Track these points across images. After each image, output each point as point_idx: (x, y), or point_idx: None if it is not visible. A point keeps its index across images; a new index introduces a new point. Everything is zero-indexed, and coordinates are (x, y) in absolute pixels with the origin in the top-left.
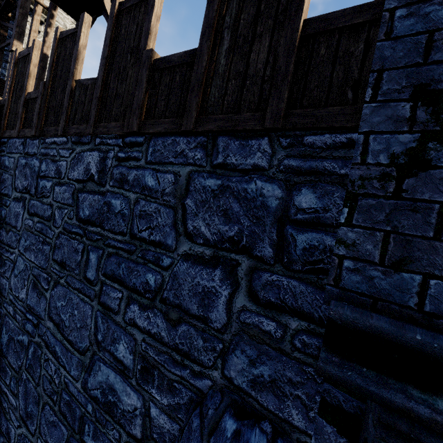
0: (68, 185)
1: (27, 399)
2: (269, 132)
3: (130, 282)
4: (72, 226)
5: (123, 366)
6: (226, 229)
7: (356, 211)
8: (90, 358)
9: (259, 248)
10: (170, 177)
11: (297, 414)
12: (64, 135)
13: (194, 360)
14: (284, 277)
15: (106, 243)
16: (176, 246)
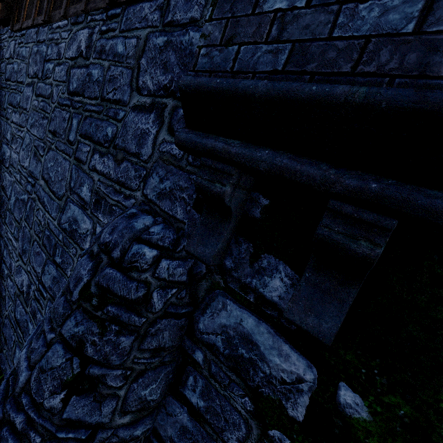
0: (64, 64)
1: (24, 240)
2: None
3: (96, 137)
4: (64, 100)
5: (84, 202)
6: (163, 79)
7: (216, 8)
8: (65, 201)
9: None
10: (134, 41)
11: (180, 211)
12: (65, 16)
13: (127, 187)
14: None
15: (84, 108)
16: (129, 100)
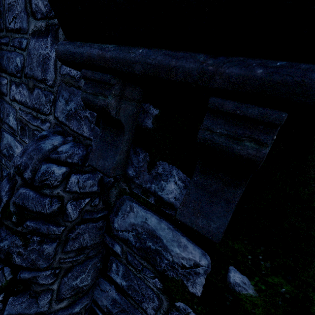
0: None
1: None
2: None
3: (9, 69)
4: None
5: (13, 130)
6: None
7: None
8: None
9: None
10: None
11: (86, 129)
12: None
13: (42, 112)
14: None
15: None
16: (28, 27)
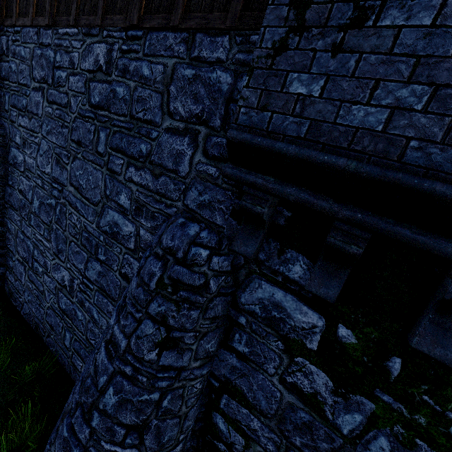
0: (80, 75)
1: (58, 241)
2: (230, 31)
3: (129, 152)
4: (85, 111)
5: (124, 209)
6: (195, 108)
7: (252, 78)
8: (101, 207)
9: (213, 120)
10: (161, 68)
11: (219, 218)
12: (76, 26)
13: (168, 197)
14: (224, 139)
15: (112, 123)
16: (162, 122)
